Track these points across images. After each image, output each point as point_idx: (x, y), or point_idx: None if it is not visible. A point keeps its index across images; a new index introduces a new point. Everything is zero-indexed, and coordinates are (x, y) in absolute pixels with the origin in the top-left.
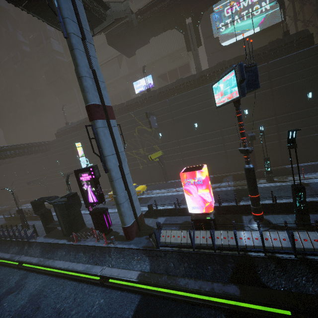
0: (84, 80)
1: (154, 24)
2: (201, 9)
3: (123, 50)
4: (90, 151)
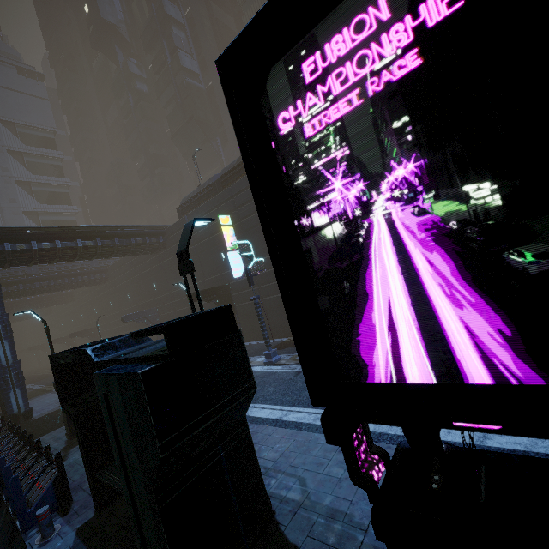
0: None
1: None
2: None
3: None
4: (251, 237)
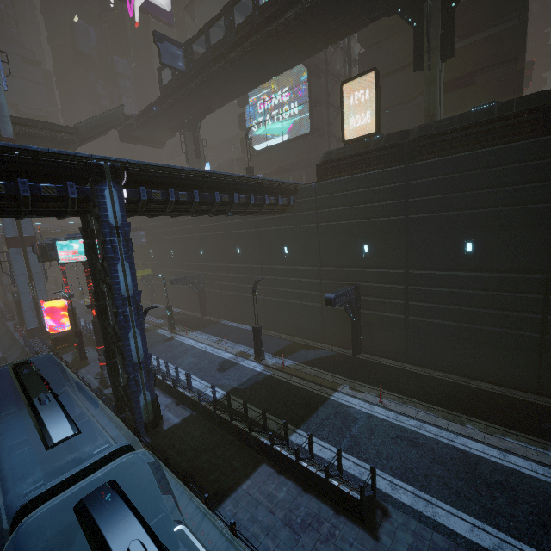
0: (3, 220)
1: (160, 125)
2: (199, 117)
3: (144, 144)
4: None
